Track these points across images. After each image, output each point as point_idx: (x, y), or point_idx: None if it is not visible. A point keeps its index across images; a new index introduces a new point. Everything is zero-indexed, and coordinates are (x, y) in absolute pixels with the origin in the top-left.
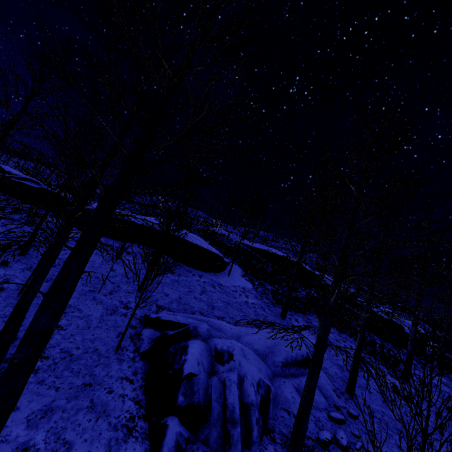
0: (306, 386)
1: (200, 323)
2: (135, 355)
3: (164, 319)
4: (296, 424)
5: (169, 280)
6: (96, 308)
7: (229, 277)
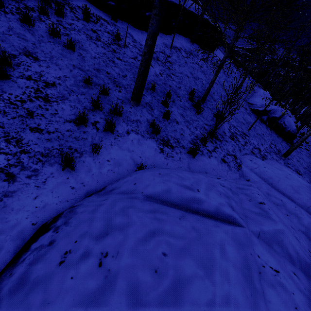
0: (309, 119)
1: (276, 107)
2: (268, 128)
3: (268, 110)
4: (301, 127)
5: (223, 74)
6: (249, 117)
7: (217, 51)
